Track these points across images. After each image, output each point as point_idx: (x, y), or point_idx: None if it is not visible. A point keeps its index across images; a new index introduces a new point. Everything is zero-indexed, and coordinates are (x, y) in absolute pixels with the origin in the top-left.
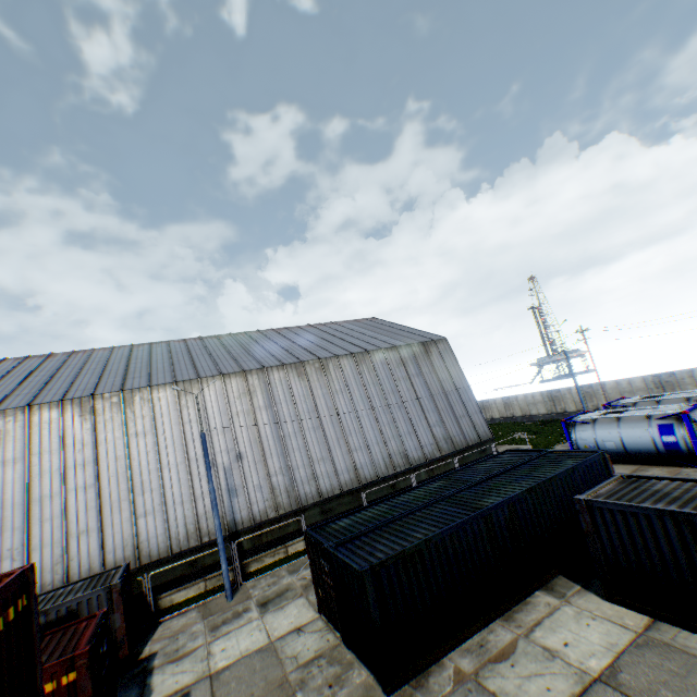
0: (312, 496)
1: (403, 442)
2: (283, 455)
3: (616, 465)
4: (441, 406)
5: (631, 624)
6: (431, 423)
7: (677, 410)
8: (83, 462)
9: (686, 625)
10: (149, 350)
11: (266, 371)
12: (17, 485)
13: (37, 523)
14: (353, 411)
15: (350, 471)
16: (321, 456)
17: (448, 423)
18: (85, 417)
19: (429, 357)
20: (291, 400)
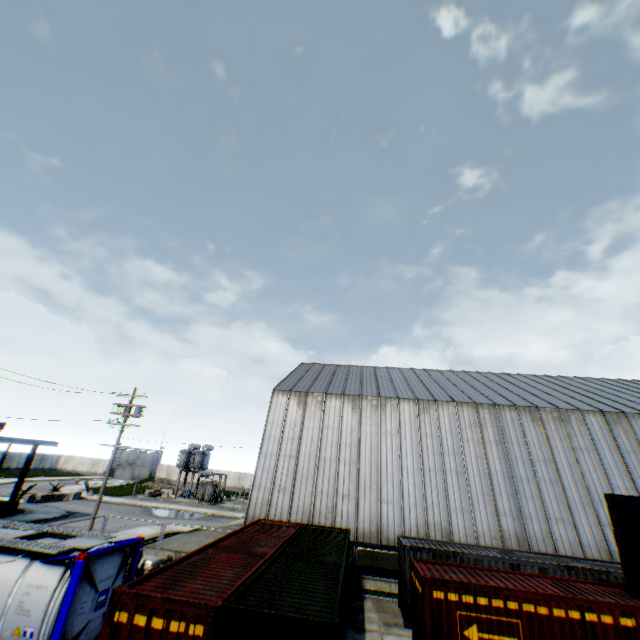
0: None
1: None
2: None
3: None
4: None
5: None
6: None
7: None
8: (542, 458)
9: None
10: (517, 379)
11: None
12: (501, 461)
13: (522, 496)
14: None
15: None
16: None
17: None
18: (535, 423)
19: None
20: None
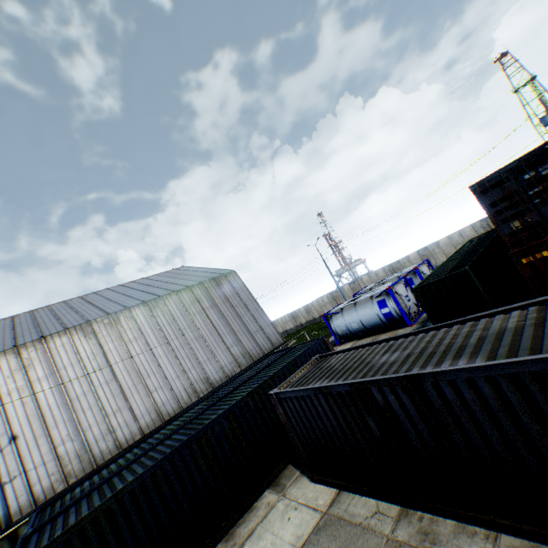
0: (109, 450)
1: (203, 369)
2: (72, 420)
3: (363, 339)
4: (237, 328)
5: (321, 504)
6: (229, 344)
7: (387, 287)
8: None
9: (358, 489)
10: None
11: (45, 341)
12: None
13: None
14: (150, 354)
15: (151, 412)
16: (118, 407)
17: (244, 340)
18: None
19: (221, 289)
20: (78, 362)
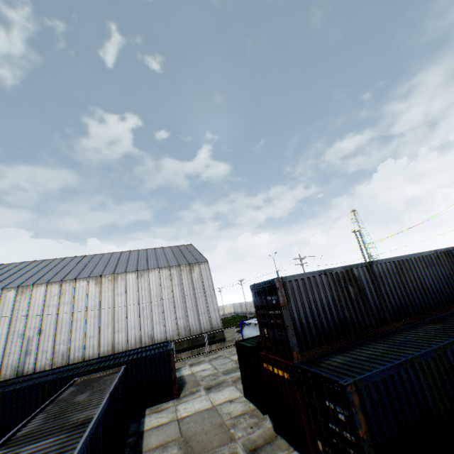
0: (78, 359)
1: (152, 328)
2: (68, 332)
3: None
4: (189, 306)
5: None
6: (178, 316)
7: None
8: None
9: None
10: (37, 264)
11: (75, 281)
12: None
13: None
14: (125, 307)
15: (109, 344)
16: (93, 334)
17: (191, 317)
18: None
19: (191, 273)
20: (85, 299)
